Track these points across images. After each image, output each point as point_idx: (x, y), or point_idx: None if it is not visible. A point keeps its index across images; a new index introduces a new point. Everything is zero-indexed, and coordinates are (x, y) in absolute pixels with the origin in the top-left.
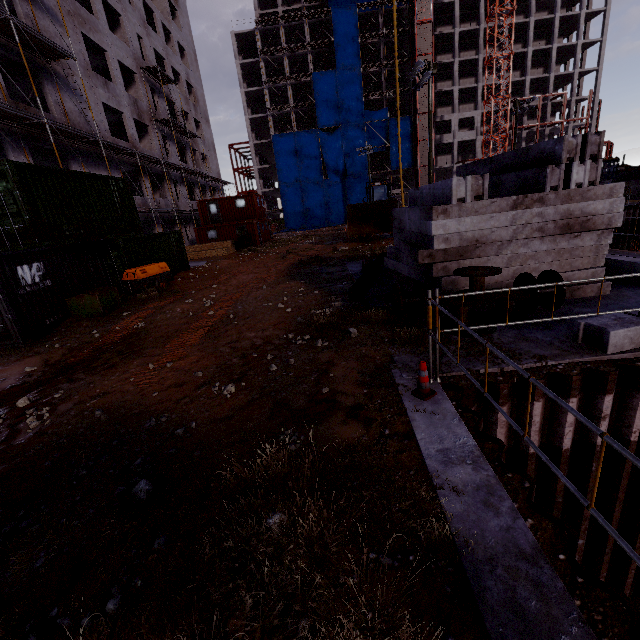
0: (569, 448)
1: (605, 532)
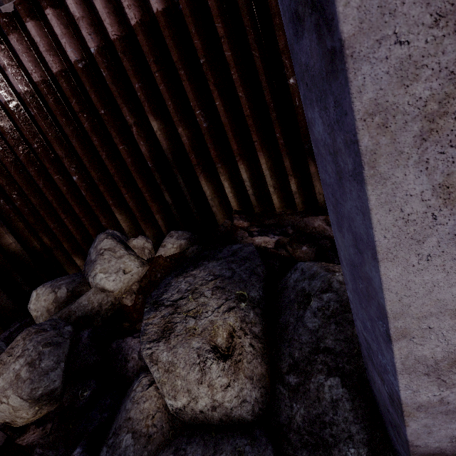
0: (7, 101)
1: (86, 167)
